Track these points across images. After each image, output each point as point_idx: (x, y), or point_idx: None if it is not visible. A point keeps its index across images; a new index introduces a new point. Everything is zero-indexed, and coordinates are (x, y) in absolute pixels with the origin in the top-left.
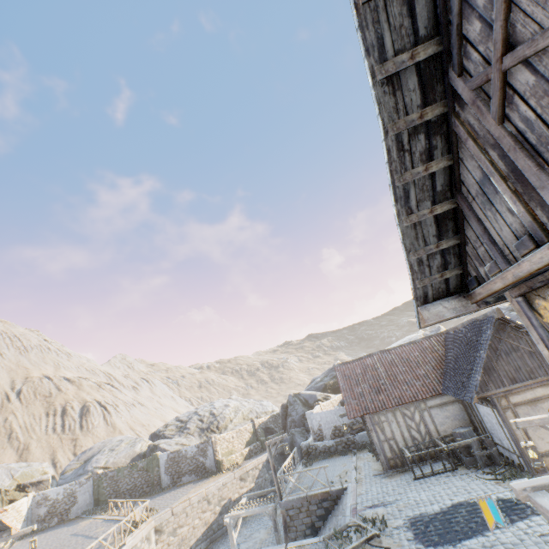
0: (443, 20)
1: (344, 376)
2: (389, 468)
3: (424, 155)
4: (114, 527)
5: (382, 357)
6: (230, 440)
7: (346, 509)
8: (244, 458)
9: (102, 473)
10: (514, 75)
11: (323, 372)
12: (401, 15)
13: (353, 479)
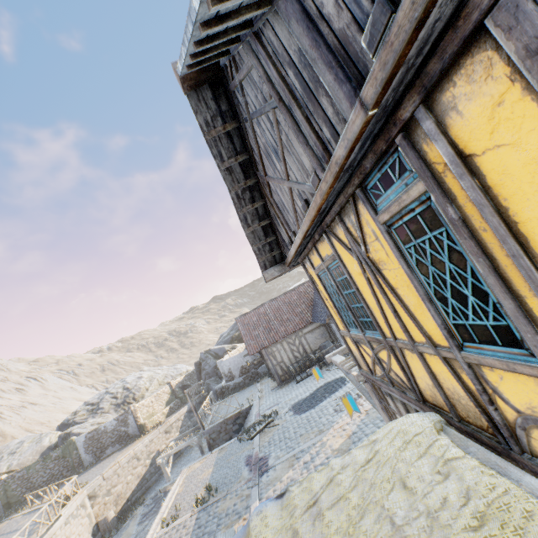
0: (247, 147)
1: (244, 325)
2: (281, 382)
3: (250, 200)
4: (46, 506)
5: (271, 304)
6: (150, 405)
7: (253, 416)
8: (166, 416)
9: (7, 477)
10: (270, 184)
11: (229, 327)
12: (228, 143)
13: (257, 397)
